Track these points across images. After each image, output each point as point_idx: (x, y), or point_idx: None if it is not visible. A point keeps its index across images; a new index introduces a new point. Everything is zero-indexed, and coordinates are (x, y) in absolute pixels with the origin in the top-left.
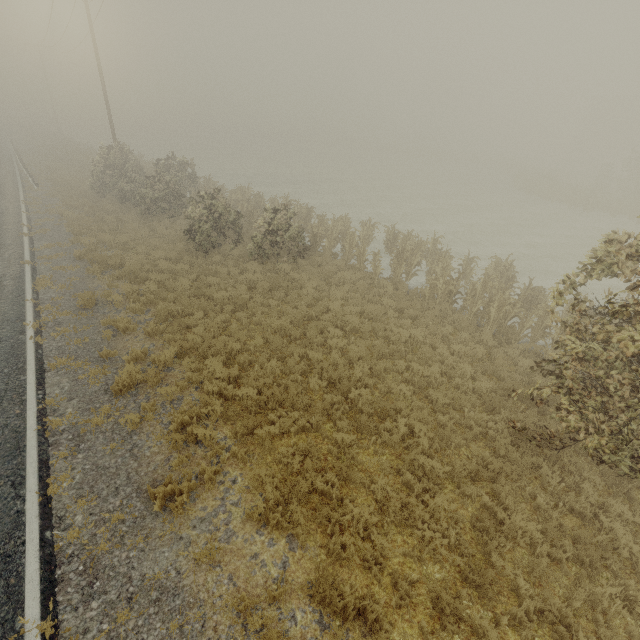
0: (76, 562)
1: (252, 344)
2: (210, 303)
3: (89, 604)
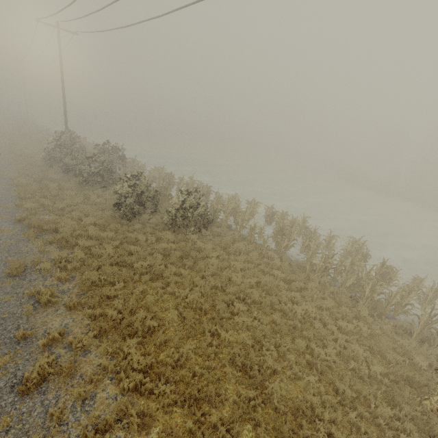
0: None
1: (167, 319)
2: (130, 273)
3: None
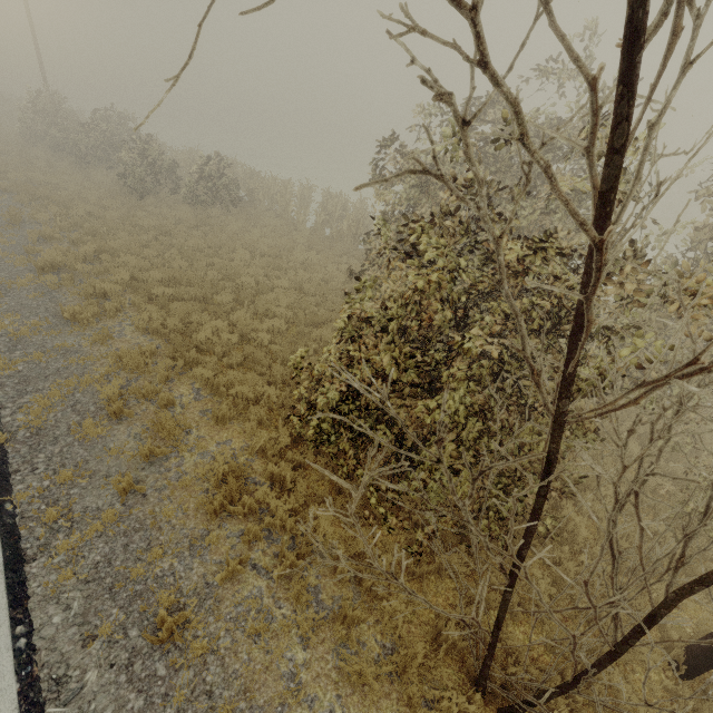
0: (4, 338)
1: (168, 255)
2: (135, 227)
3: (14, 352)
